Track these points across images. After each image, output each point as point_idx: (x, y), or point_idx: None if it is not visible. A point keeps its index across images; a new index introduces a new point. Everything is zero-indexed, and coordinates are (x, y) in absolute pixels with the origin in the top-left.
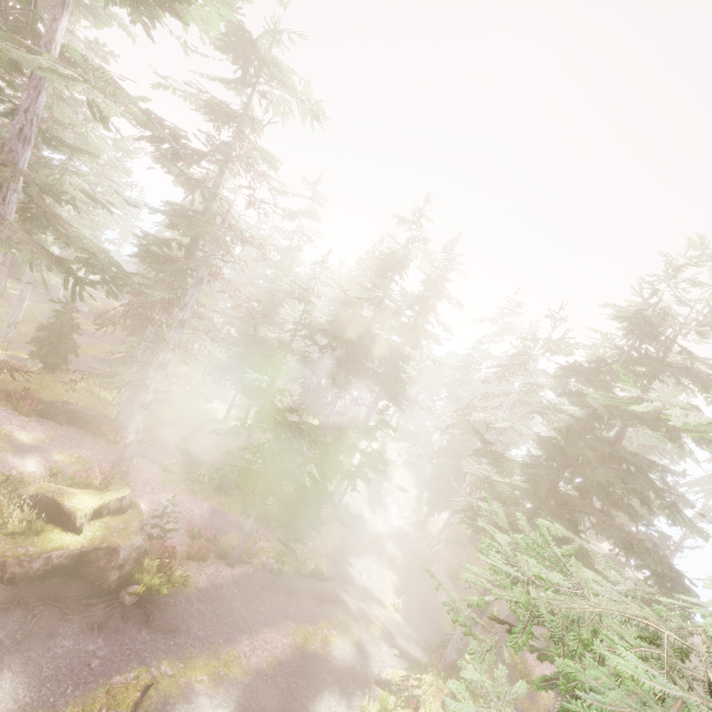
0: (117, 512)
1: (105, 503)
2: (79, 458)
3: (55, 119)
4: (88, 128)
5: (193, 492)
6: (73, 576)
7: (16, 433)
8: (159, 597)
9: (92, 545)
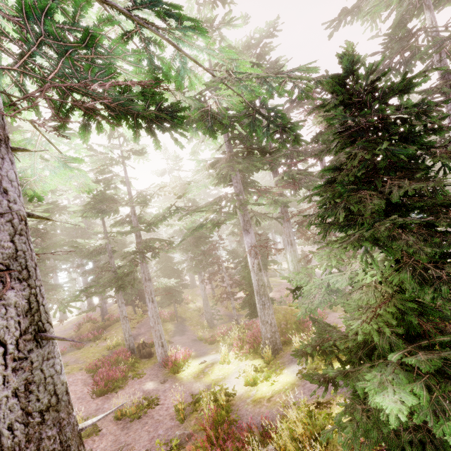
0: None
1: None
2: None
3: None
4: None
5: None
6: None
7: None
8: None
9: None
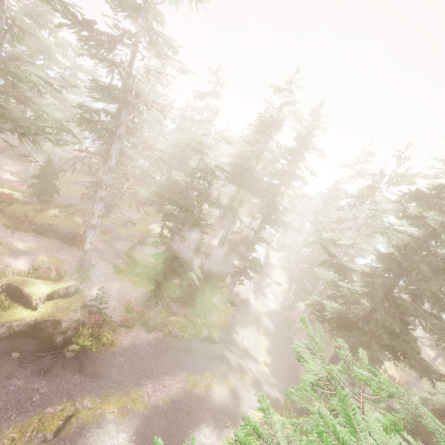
0: (65, 296)
1: (55, 290)
2: (57, 259)
3: (17, 26)
4: (36, 28)
5: (133, 282)
6: (32, 337)
7: (15, 243)
8: (92, 353)
9: (43, 318)
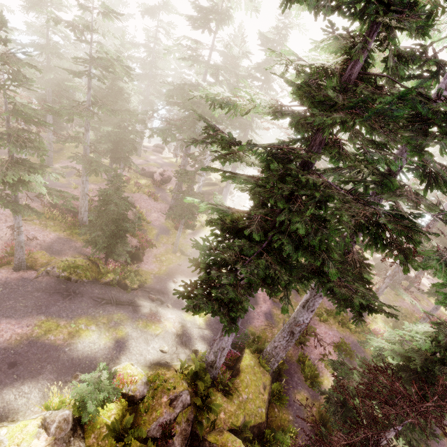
0: None
1: None
2: None
3: None
4: None
5: (44, 225)
6: None
7: None
8: None
9: None
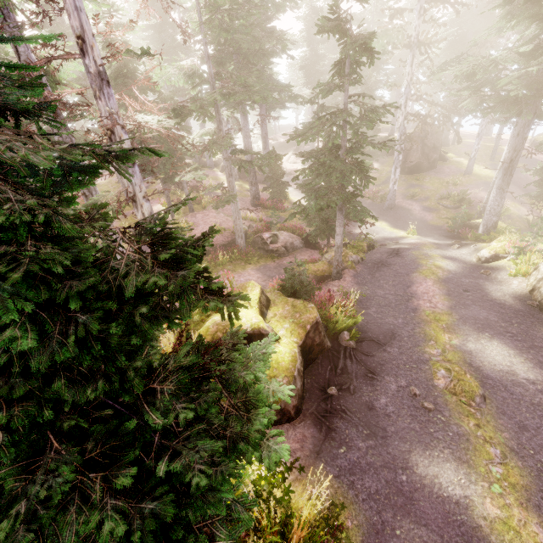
0: (267, 304)
1: (258, 304)
2: None
3: None
4: None
5: (231, 271)
6: (309, 367)
7: None
8: (356, 327)
9: (301, 335)
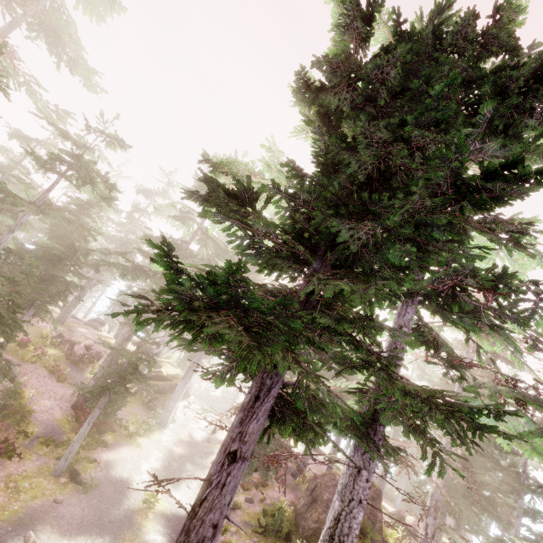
0: None
1: None
2: None
3: None
4: None
5: None
6: None
7: None
8: None
9: None
